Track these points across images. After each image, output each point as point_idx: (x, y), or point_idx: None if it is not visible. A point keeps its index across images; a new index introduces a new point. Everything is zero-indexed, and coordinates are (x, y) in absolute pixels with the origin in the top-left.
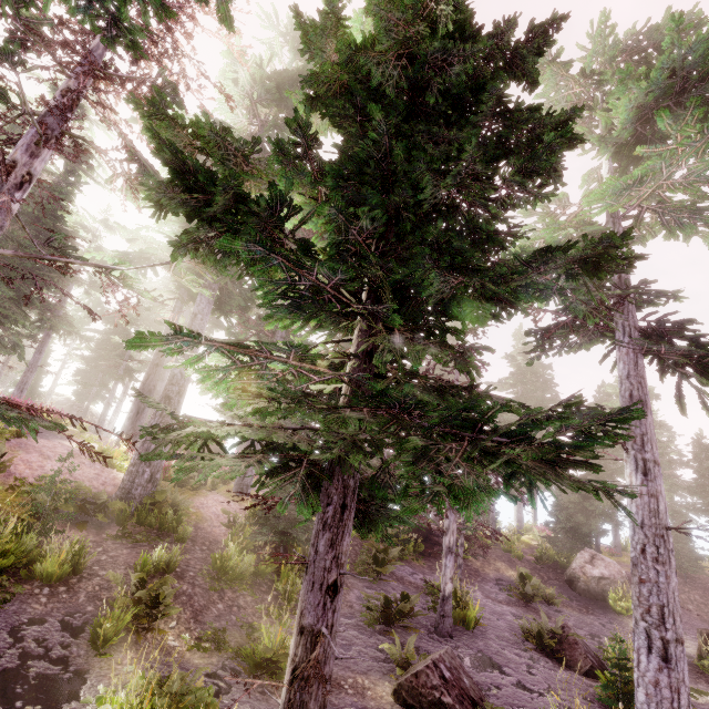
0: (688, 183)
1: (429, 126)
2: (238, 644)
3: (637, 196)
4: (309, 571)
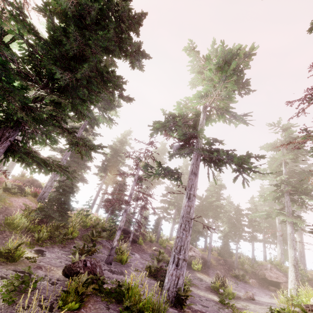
0: (223, 100)
1: (89, 33)
2: None
3: (208, 101)
4: None
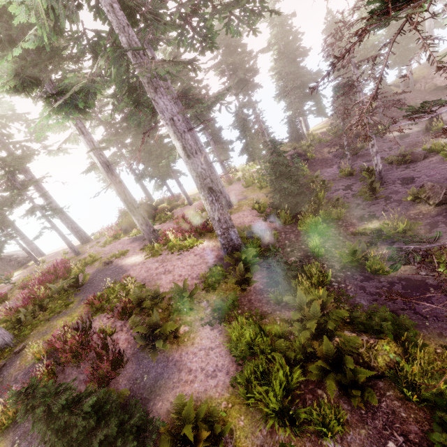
0: None
1: None
2: (367, 239)
3: None
4: None
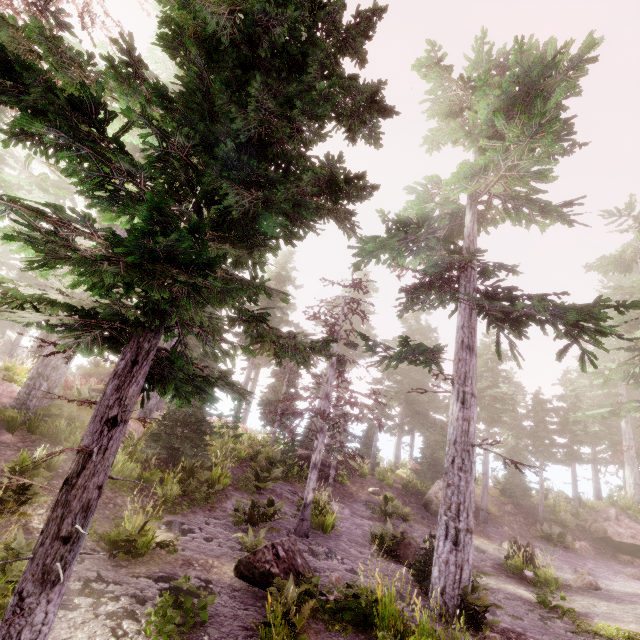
0: (522, 177)
1: (264, 77)
2: (106, 532)
3: (486, 183)
4: (96, 408)
